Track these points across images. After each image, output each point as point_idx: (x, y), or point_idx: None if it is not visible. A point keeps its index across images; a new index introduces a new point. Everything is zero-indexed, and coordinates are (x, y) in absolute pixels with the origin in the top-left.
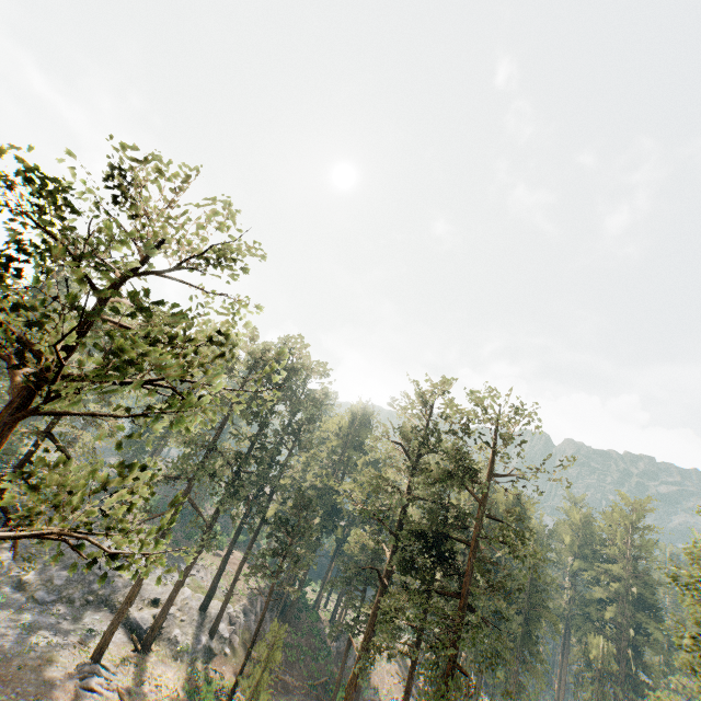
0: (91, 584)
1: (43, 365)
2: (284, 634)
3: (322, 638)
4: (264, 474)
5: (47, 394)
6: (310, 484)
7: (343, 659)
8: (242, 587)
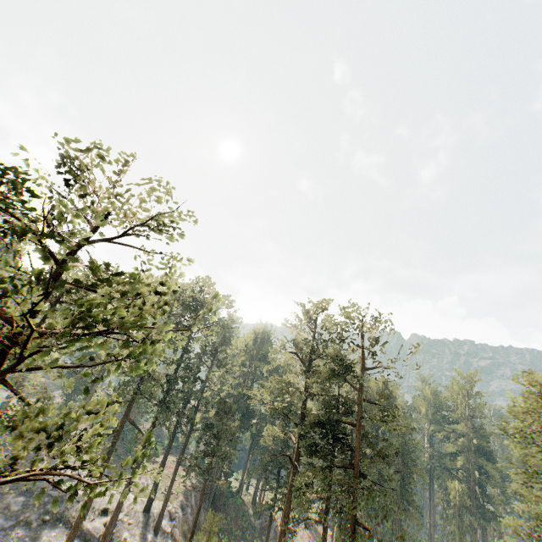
0: (46, 504)
1: (12, 327)
2: (218, 521)
3: (247, 517)
4: (189, 390)
5: (22, 353)
6: (227, 393)
7: (267, 533)
8: (178, 486)
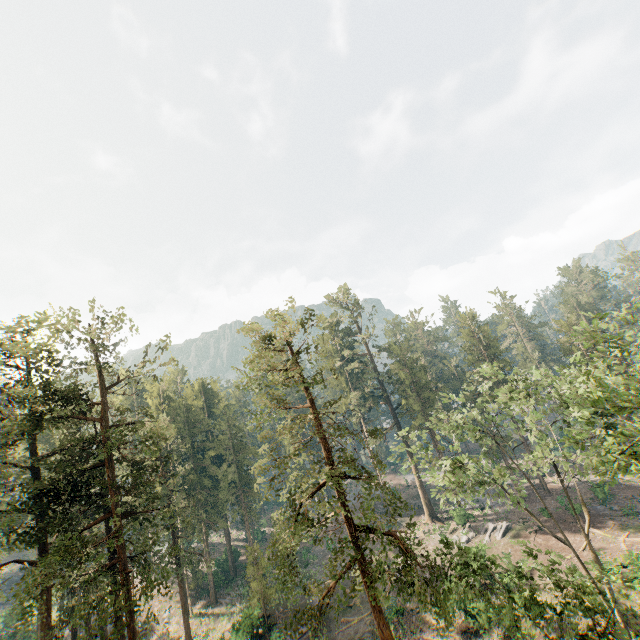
0: None
1: None
2: None
3: None
4: None
5: None
6: None
7: None
8: None
